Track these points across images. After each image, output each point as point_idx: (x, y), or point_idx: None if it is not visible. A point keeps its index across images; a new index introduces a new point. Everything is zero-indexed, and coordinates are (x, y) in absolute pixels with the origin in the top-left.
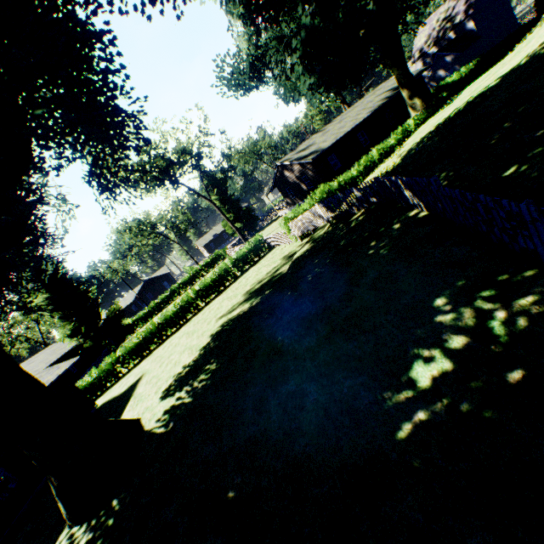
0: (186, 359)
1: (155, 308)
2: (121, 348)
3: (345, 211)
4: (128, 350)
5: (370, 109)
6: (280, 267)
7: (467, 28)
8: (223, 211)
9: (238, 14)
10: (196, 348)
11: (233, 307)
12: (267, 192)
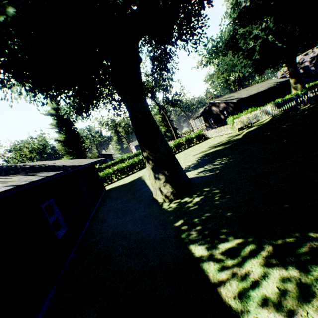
0: (185, 164)
1: (110, 166)
2: (116, 167)
3: (292, 107)
4: (121, 168)
5: (265, 87)
6: (231, 138)
7: (309, 69)
8: (162, 124)
9: (237, 15)
10: (189, 161)
11: (203, 151)
12: (193, 118)
